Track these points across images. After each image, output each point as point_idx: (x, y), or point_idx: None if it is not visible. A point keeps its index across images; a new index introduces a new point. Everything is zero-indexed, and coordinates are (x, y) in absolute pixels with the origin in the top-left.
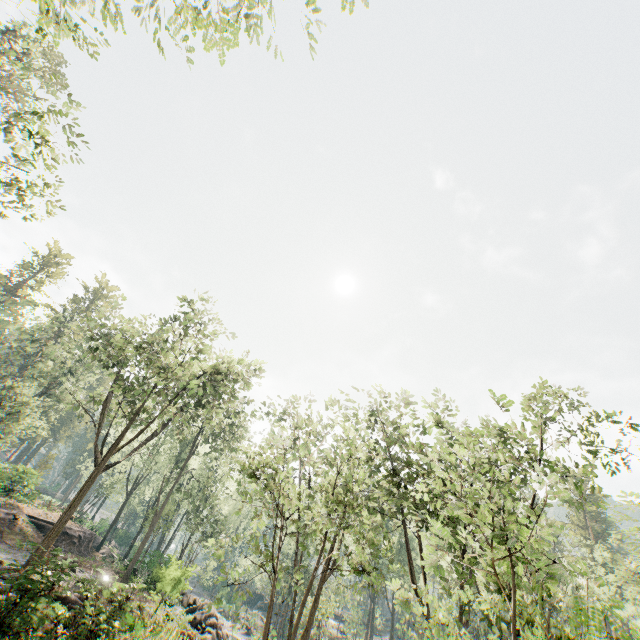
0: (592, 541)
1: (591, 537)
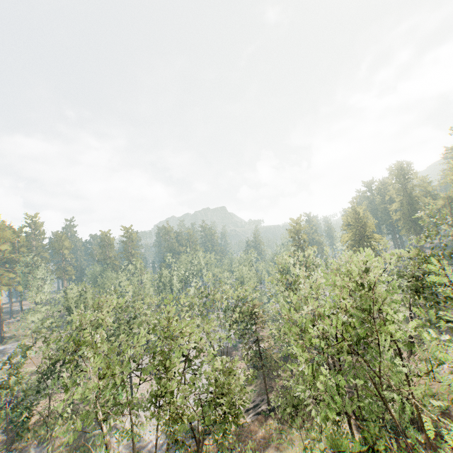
0: None
1: None
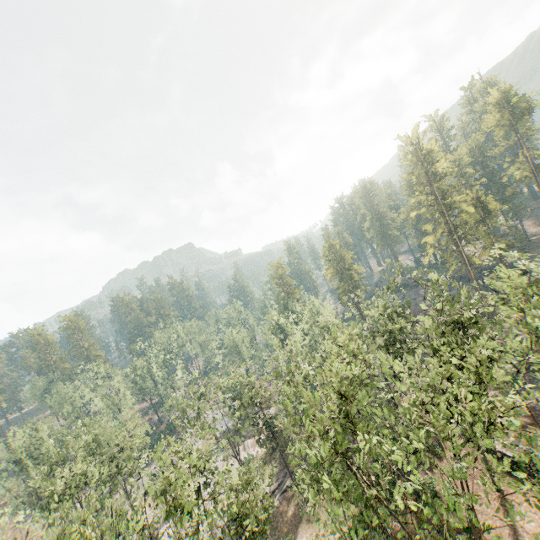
0: (431, 211)
1: (439, 199)
